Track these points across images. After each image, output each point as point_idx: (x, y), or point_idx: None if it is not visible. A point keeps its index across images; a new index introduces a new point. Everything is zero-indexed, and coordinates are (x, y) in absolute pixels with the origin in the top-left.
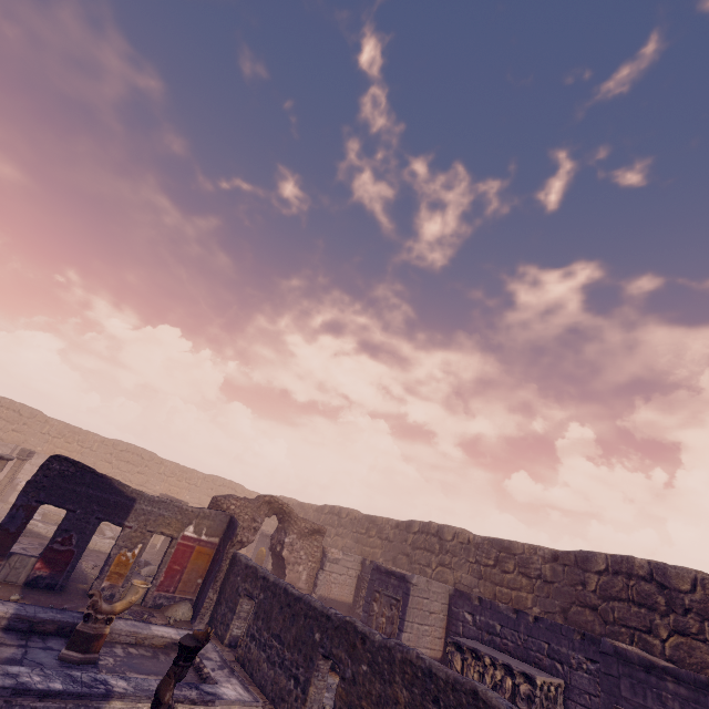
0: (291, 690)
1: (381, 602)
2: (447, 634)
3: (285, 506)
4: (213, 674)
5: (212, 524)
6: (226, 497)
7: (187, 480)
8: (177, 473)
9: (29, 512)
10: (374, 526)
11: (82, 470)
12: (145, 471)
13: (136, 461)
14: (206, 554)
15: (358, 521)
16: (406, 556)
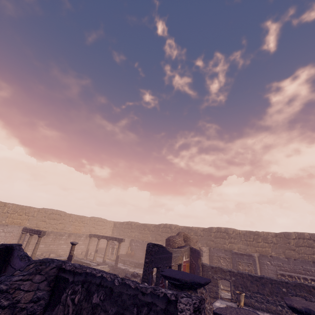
0: (281, 310)
1: (242, 265)
2: (260, 269)
3: (187, 235)
4: (260, 314)
5: (187, 253)
6: (175, 238)
7: (83, 222)
8: (78, 219)
9: (151, 274)
10: (192, 231)
11: (159, 247)
12: (63, 222)
13: (58, 218)
14: (188, 266)
15: (182, 229)
16: (212, 241)
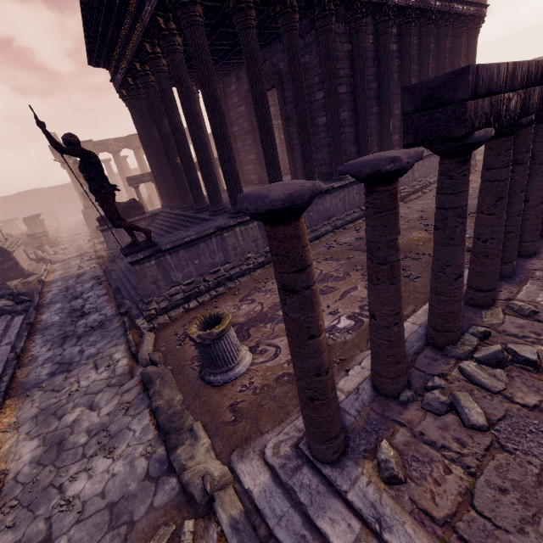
0: None
1: None
2: None
3: None
4: None
5: None
6: None
7: None
8: None
9: None
10: None
11: None
12: None
13: None
14: None
15: None
16: None
